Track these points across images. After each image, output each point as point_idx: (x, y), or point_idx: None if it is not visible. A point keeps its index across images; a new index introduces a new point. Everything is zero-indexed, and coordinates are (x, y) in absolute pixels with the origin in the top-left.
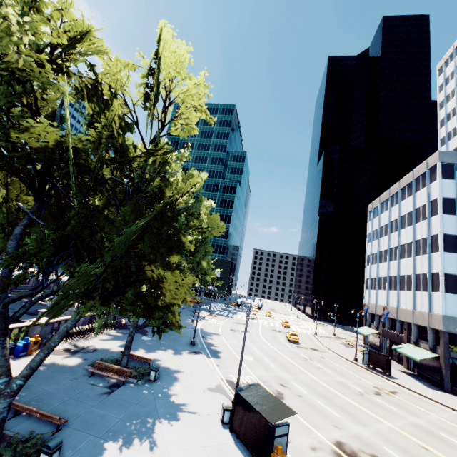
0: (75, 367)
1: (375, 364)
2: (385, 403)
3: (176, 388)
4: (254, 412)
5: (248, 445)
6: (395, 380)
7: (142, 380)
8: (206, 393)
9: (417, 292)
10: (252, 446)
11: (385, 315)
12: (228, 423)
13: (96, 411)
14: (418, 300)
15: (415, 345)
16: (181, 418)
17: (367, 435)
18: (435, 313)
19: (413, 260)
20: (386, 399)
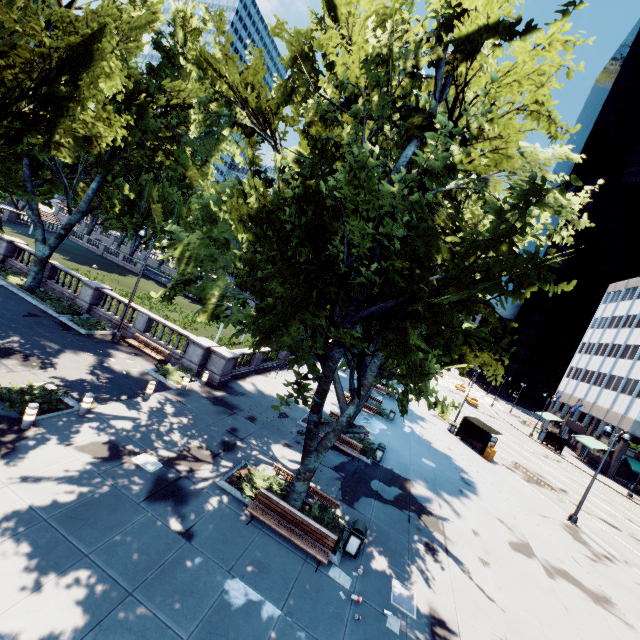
0: (347, 378)
1: (550, 442)
2: (550, 463)
3: (412, 408)
4: (478, 428)
5: (469, 443)
6: (563, 457)
7: (391, 397)
8: (430, 416)
9: (621, 394)
10: (473, 443)
11: (577, 407)
12: (452, 432)
13: (384, 405)
14: (619, 402)
15: (596, 438)
16: (427, 422)
17: (533, 467)
18: (629, 416)
19: (631, 364)
20: (551, 461)
